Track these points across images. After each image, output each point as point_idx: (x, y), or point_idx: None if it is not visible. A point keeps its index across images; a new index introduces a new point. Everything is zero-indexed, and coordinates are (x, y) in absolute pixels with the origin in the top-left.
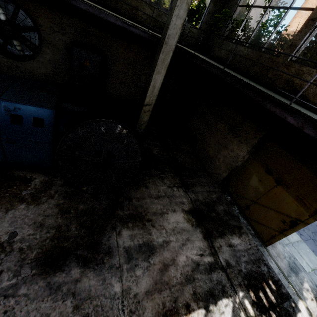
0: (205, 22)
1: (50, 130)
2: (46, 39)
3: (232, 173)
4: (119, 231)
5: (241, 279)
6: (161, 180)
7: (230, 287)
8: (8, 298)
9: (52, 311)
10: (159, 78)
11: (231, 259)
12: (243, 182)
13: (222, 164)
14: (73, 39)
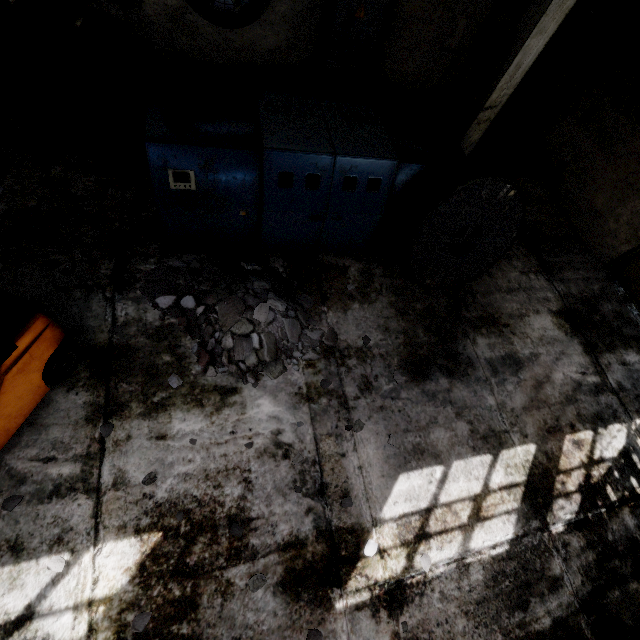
0: None
1: (385, 194)
2: None
3: None
4: (473, 338)
5: (639, 406)
6: (508, 261)
7: (623, 412)
8: (395, 400)
9: (438, 415)
10: (537, 43)
11: (625, 381)
12: None
13: (623, 227)
14: None
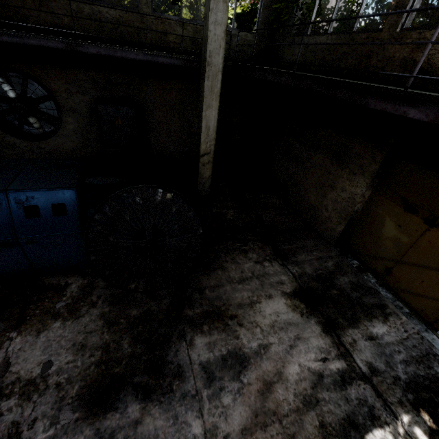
0: (262, 22)
1: (75, 216)
2: (65, 106)
3: (350, 223)
4: (190, 339)
5: (402, 392)
6: (243, 254)
7: (382, 407)
8: None
9: None
10: (211, 113)
11: (377, 361)
12: (373, 234)
13: (332, 213)
14: (96, 96)
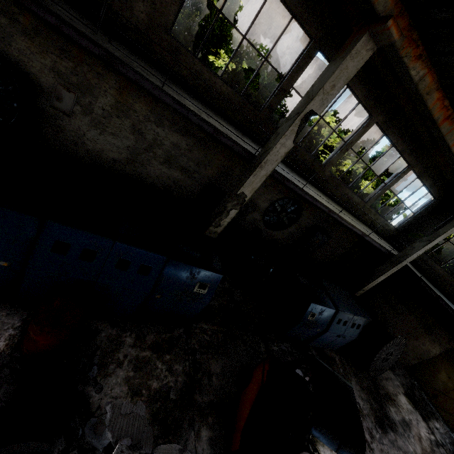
0: (402, 226)
1: (360, 330)
2: (299, 221)
3: (420, 362)
4: (389, 407)
5: None
6: None
7: None
8: (383, 445)
9: None
10: (383, 277)
11: (442, 439)
12: (431, 373)
13: (410, 351)
14: (315, 223)
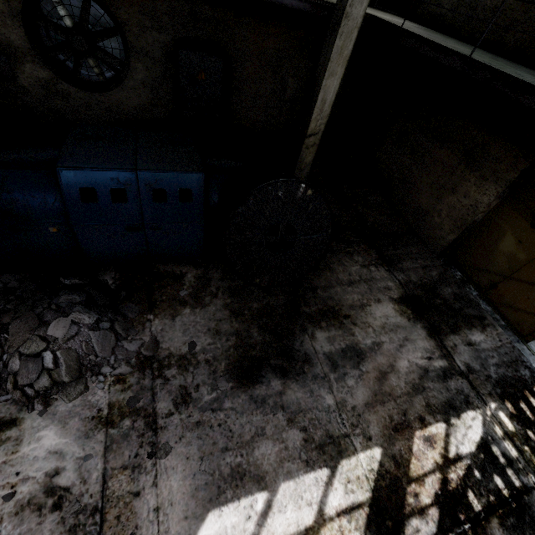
0: None
1: (200, 203)
2: (135, 46)
3: (464, 233)
4: (312, 333)
5: (492, 387)
6: (349, 256)
7: (475, 397)
8: (217, 412)
9: (266, 425)
10: (332, 83)
11: (473, 362)
12: (487, 247)
13: (445, 220)
14: (175, 35)
